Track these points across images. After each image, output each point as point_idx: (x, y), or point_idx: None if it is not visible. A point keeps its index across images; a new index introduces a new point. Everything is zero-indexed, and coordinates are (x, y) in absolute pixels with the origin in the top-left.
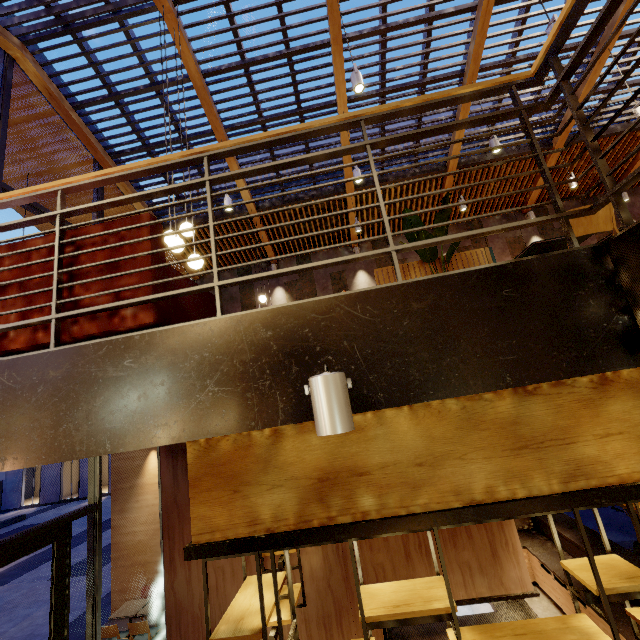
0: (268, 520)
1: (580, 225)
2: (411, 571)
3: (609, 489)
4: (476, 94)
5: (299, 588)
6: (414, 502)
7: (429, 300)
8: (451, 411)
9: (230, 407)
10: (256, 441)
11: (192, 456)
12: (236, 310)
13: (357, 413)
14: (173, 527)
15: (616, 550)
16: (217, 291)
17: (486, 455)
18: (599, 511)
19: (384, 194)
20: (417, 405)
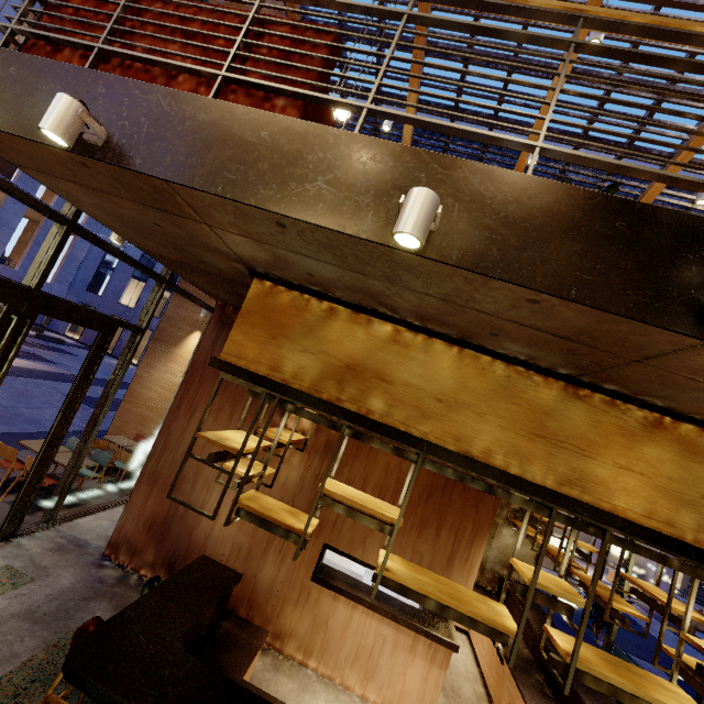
0: (288, 373)
1: None
2: (369, 531)
3: (597, 508)
4: None
5: (273, 471)
6: (416, 426)
7: (544, 200)
8: (495, 373)
9: (327, 205)
10: (311, 308)
11: (253, 292)
12: None
13: (410, 331)
14: (193, 382)
15: None
16: (364, 113)
17: (503, 424)
18: (568, 631)
19: None
20: (467, 353)
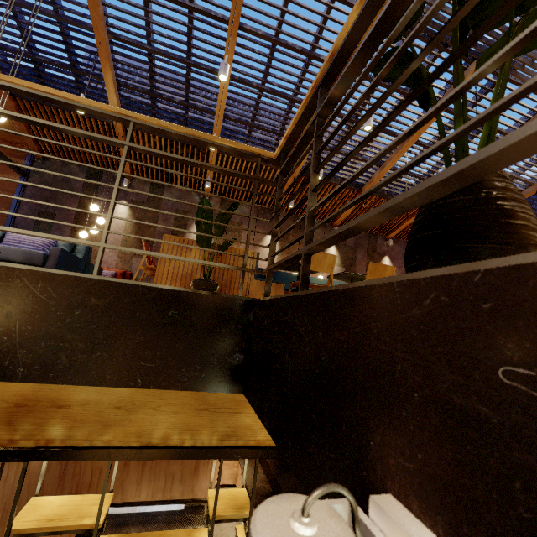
0: None
1: (313, 263)
2: (125, 475)
3: (246, 449)
4: (233, 150)
5: None
6: (100, 437)
7: (108, 300)
8: None
9: None
10: None
11: None
12: (71, 205)
13: None
14: None
15: (288, 470)
16: None
17: (175, 410)
18: None
19: (242, 166)
20: None
